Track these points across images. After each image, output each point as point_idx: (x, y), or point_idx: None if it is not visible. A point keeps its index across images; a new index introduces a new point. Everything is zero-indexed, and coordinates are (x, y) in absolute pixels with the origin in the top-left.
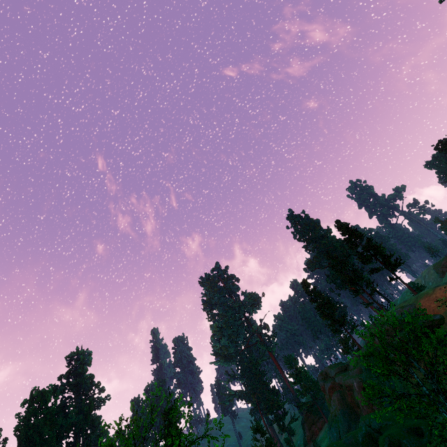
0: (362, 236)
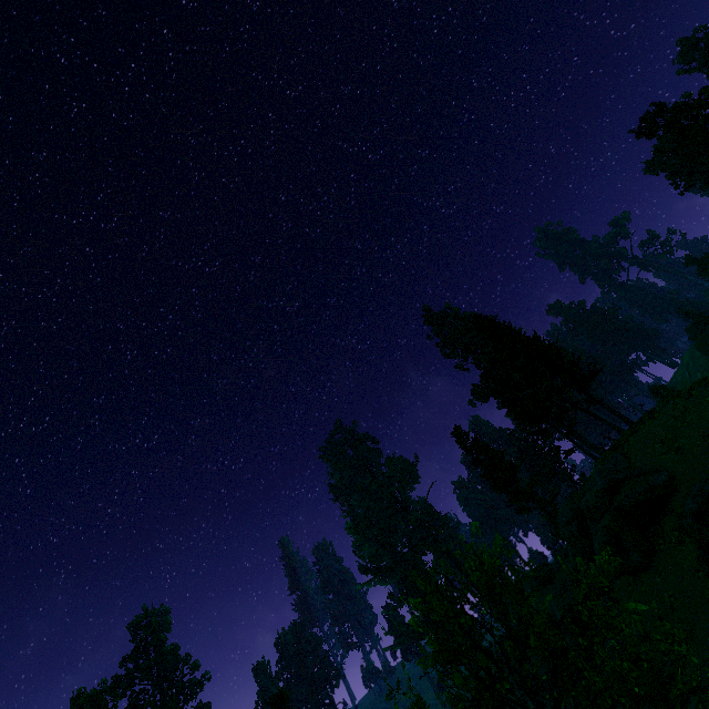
0: (520, 335)
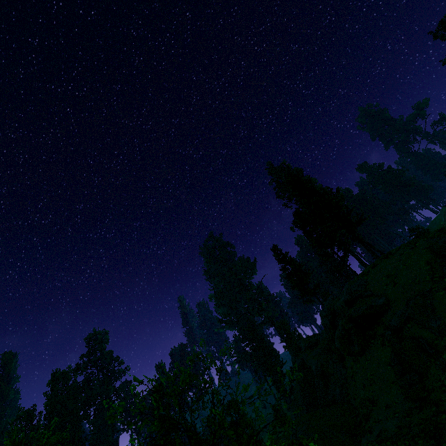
0: (315, 190)
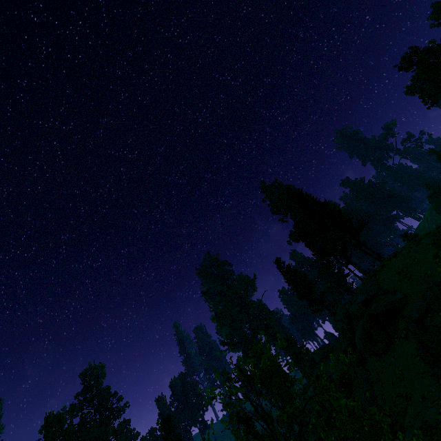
0: (316, 201)
